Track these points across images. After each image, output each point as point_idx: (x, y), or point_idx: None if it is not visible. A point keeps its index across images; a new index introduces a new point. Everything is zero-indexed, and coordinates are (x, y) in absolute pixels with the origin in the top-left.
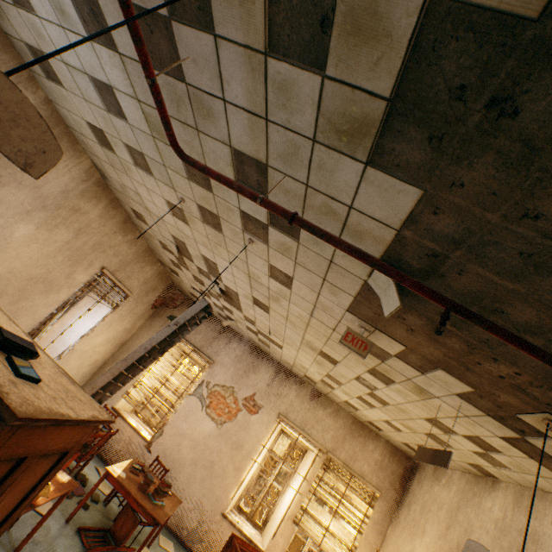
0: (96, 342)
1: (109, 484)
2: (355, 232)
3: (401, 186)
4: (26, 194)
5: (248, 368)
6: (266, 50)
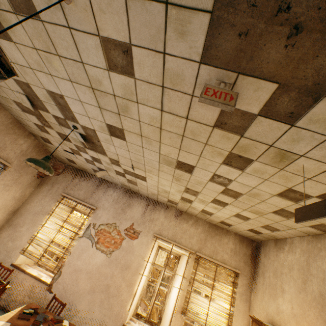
0: None
1: None
2: None
3: None
4: None
5: (125, 206)
6: None
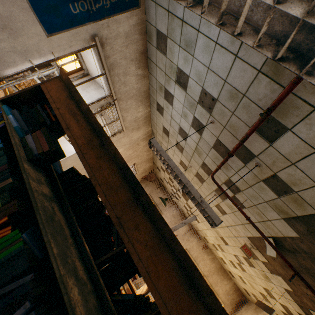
0: None
1: None
2: (267, 225)
3: (292, 230)
4: (127, 139)
5: (177, 222)
6: (262, 180)
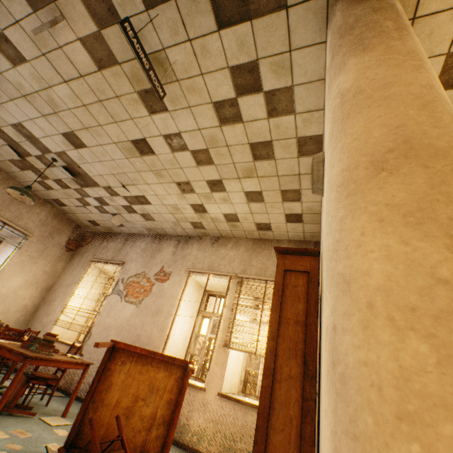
0: (13, 285)
1: (39, 392)
2: None
3: None
4: None
5: (154, 252)
6: None
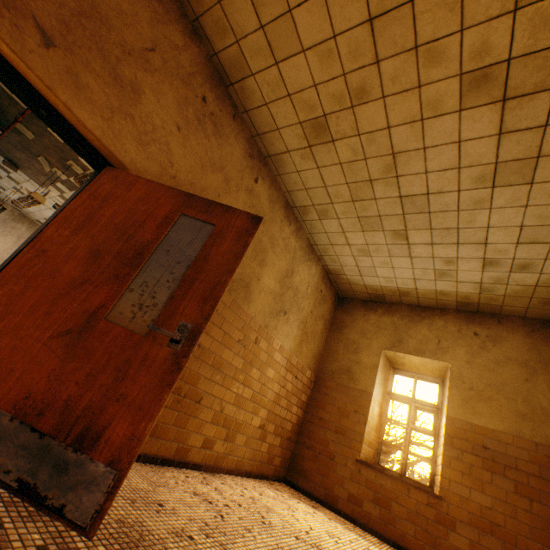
0: None
1: None
2: None
3: None
4: None
5: None
6: None
